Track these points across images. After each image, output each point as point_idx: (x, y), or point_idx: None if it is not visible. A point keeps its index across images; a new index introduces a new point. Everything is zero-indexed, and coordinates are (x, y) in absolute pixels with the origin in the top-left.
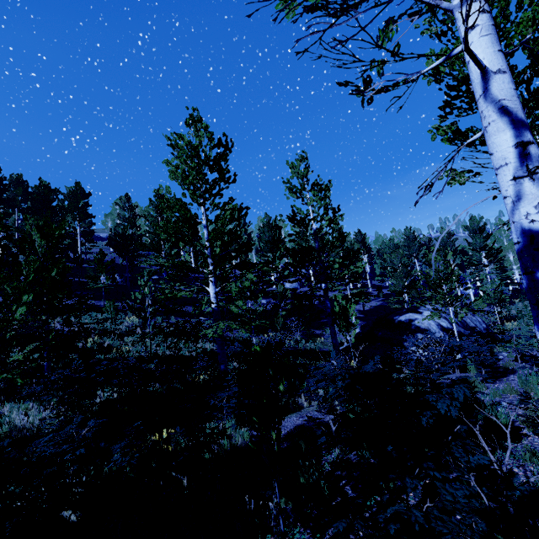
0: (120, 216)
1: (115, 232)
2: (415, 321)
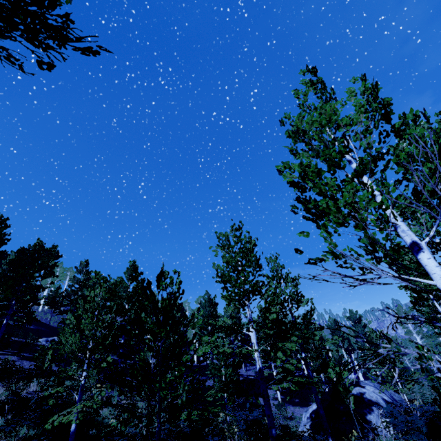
0: (75, 278)
1: (56, 292)
2: (365, 394)
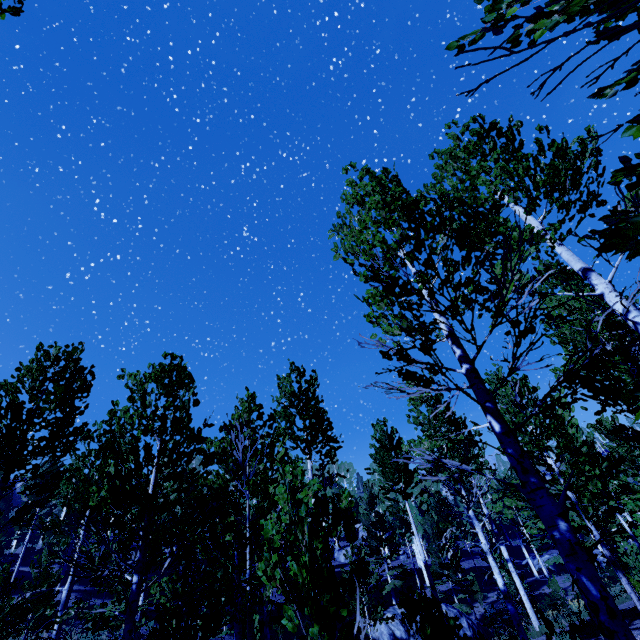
0: None
1: None
2: (368, 628)
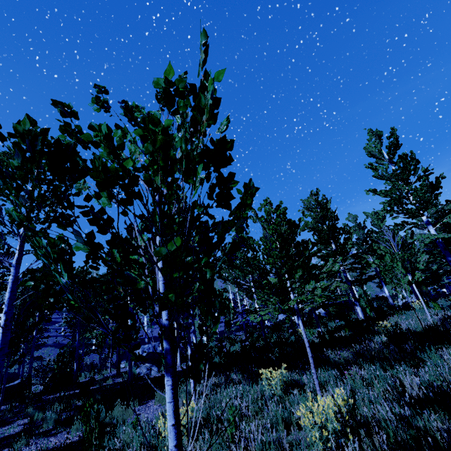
0: None
1: None
2: None
